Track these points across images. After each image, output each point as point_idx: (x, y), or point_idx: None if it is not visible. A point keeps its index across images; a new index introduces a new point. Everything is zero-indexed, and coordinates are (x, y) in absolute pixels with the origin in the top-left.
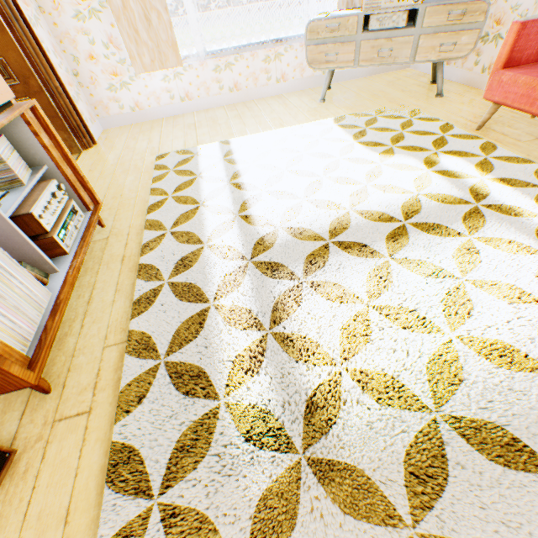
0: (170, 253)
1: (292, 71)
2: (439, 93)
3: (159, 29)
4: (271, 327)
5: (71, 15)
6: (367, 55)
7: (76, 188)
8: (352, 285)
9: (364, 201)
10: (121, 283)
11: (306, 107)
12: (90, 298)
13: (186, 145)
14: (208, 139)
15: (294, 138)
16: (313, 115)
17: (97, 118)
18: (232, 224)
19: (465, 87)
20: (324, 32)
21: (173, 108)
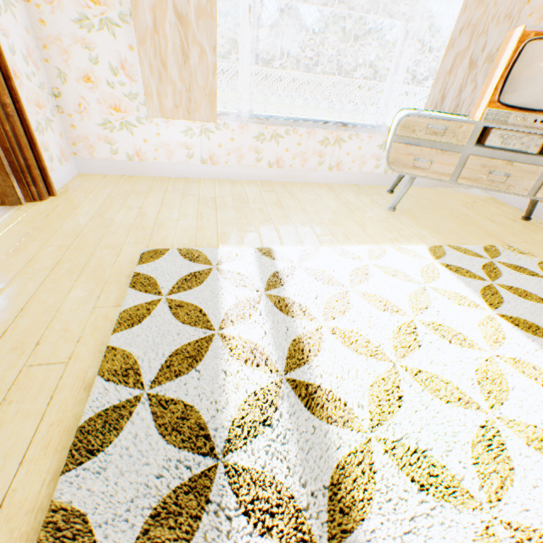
0: None
1: (350, 161)
2: None
3: (197, 70)
4: None
5: (72, 17)
6: (473, 172)
7: None
8: None
9: None
10: None
11: (371, 212)
12: None
13: (198, 235)
14: (235, 234)
15: (378, 270)
16: (388, 230)
17: (74, 156)
18: None
19: None
20: (422, 131)
21: (188, 168)
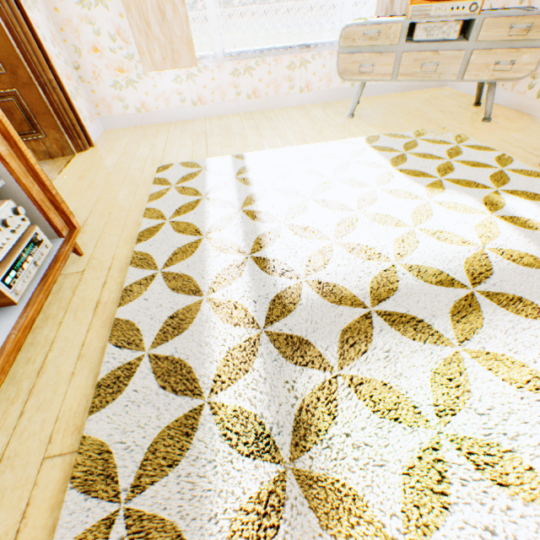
0: (157, 304)
1: (317, 81)
2: (486, 117)
3: (173, 24)
4: (291, 457)
5: (75, 0)
6: (408, 68)
7: (43, 210)
8: (410, 388)
9: (412, 250)
10: (87, 345)
11: (332, 121)
12: (42, 366)
13: (193, 155)
14: (220, 151)
15: (320, 157)
16: (341, 132)
17: (98, 117)
18: (241, 269)
19: (514, 112)
20: (360, 39)
21: (183, 111)
